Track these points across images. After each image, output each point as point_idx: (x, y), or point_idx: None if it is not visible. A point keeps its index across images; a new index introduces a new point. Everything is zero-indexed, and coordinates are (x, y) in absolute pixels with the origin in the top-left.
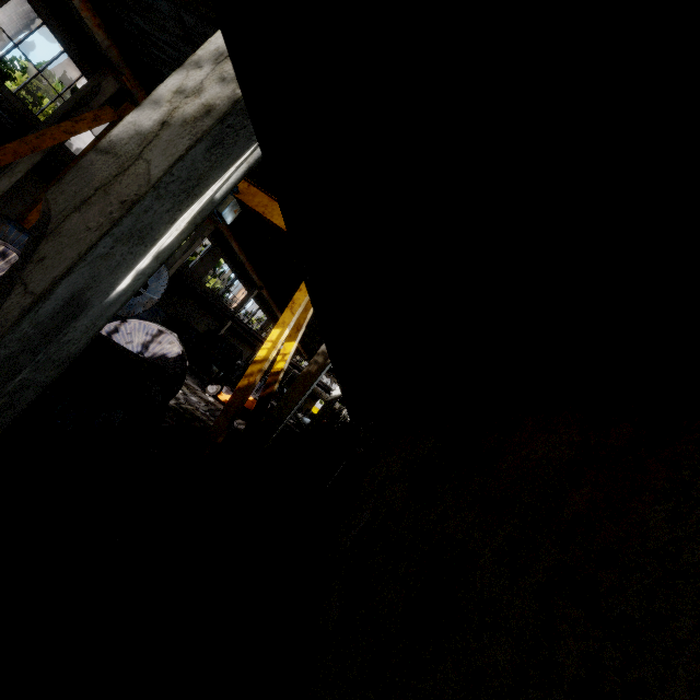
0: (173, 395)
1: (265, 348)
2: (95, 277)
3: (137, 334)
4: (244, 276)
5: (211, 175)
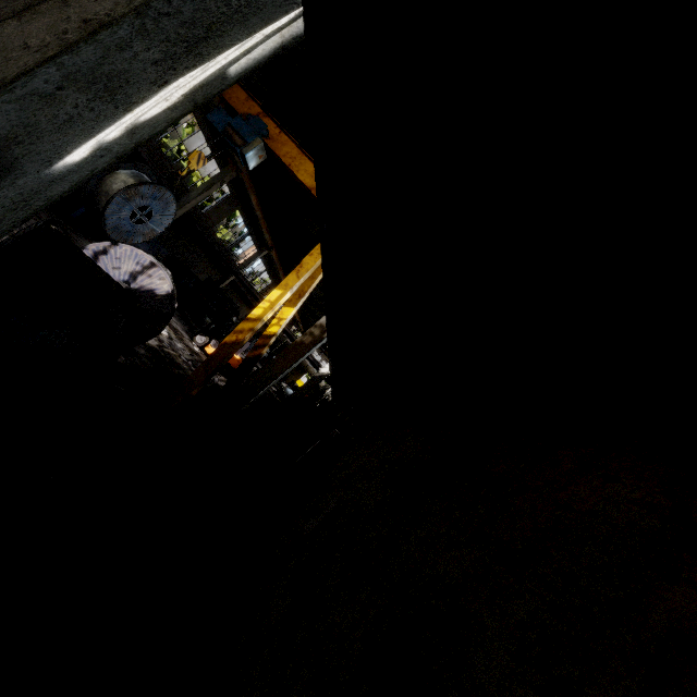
0: (153, 335)
1: (261, 307)
2: (29, 127)
3: (127, 261)
4: (257, 233)
5: (228, 32)
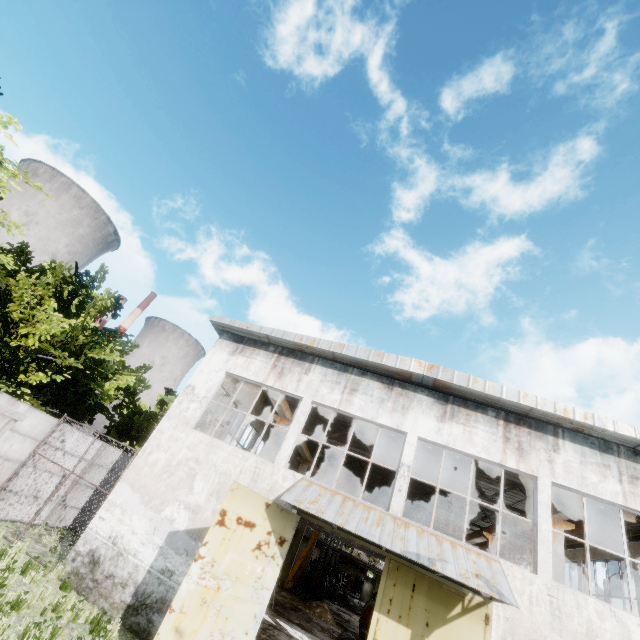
0: None
1: None
2: None
3: None
4: None
5: None
